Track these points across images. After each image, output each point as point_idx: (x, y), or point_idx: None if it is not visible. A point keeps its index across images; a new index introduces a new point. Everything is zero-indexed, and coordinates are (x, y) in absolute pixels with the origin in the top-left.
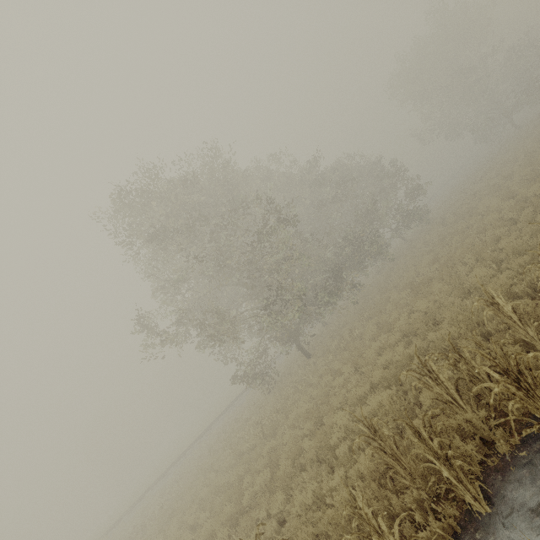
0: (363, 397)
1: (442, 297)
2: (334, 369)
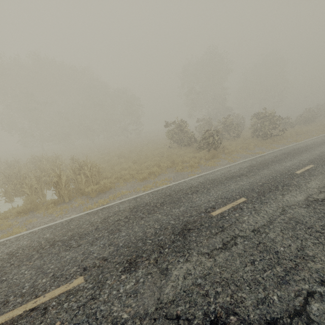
0: None
1: None
2: None
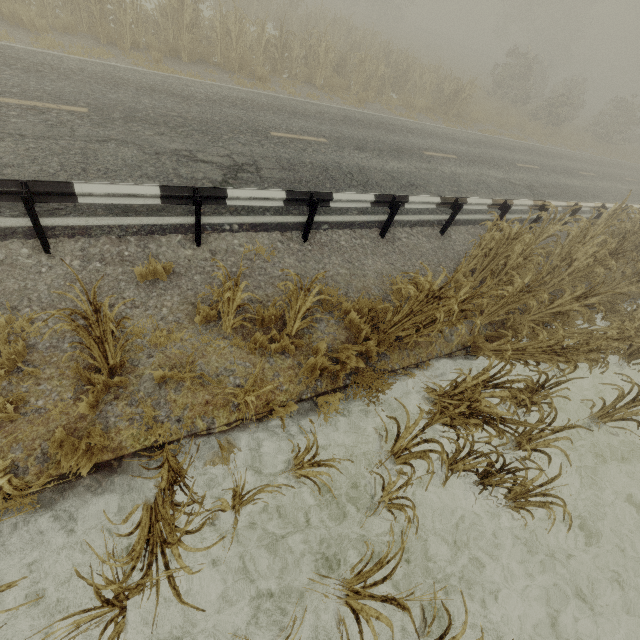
0: None
1: None
2: None
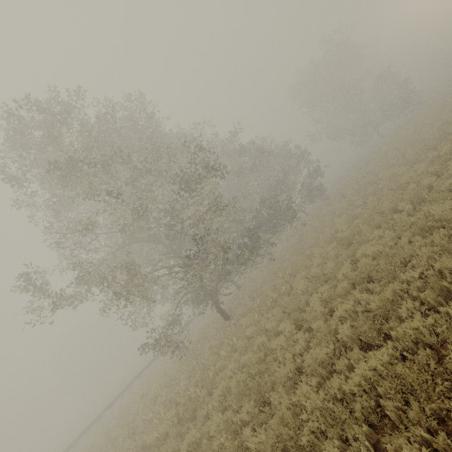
0: (325, 362)
1: (388, 241)
2: (263, 329)
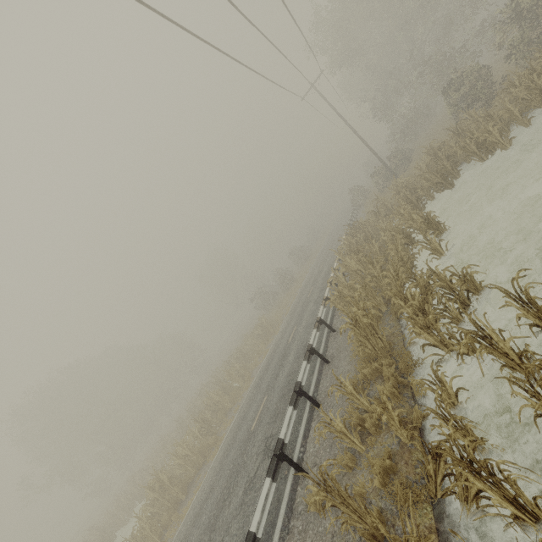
0: None
1: None
2: None
